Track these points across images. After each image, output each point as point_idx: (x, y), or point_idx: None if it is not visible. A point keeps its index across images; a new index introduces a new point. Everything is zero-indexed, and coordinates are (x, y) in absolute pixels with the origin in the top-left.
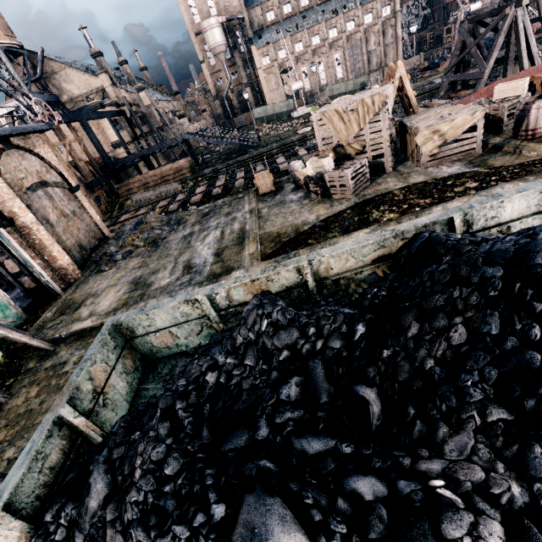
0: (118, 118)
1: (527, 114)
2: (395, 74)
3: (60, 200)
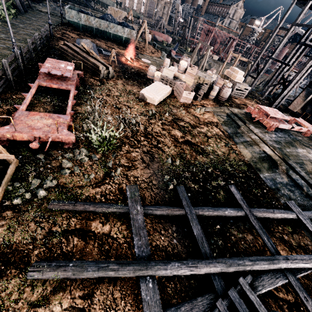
0: None
1: (142, 33)
2: (130, 12)
3: None
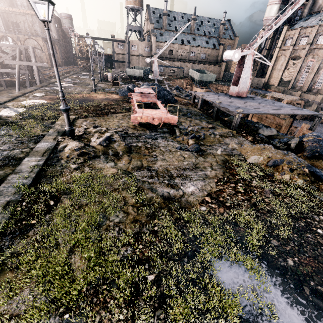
0: (124, 43)
1: None
2: None
3: (38, 52)
